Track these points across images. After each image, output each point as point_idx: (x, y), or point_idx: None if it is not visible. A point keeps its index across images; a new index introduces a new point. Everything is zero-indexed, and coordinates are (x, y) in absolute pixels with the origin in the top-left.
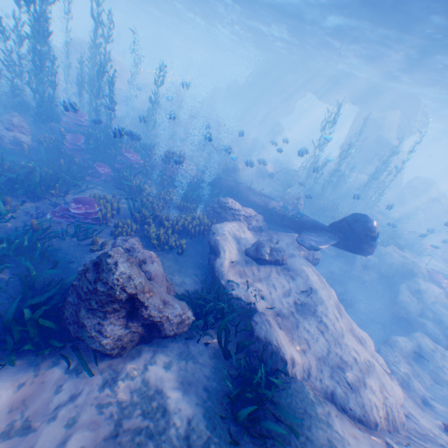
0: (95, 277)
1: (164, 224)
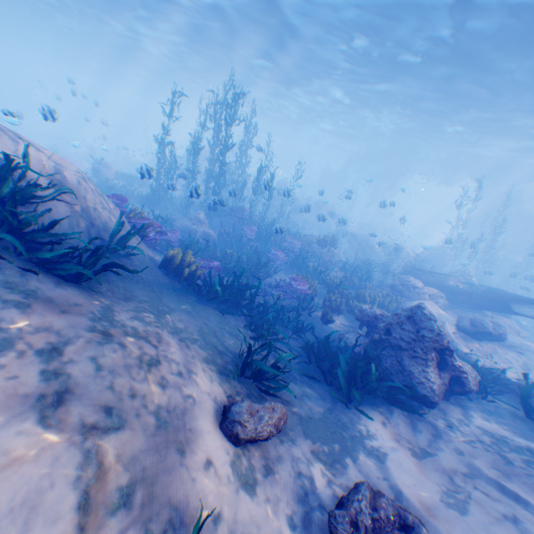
0: (412, 327)
1: (365, 300)
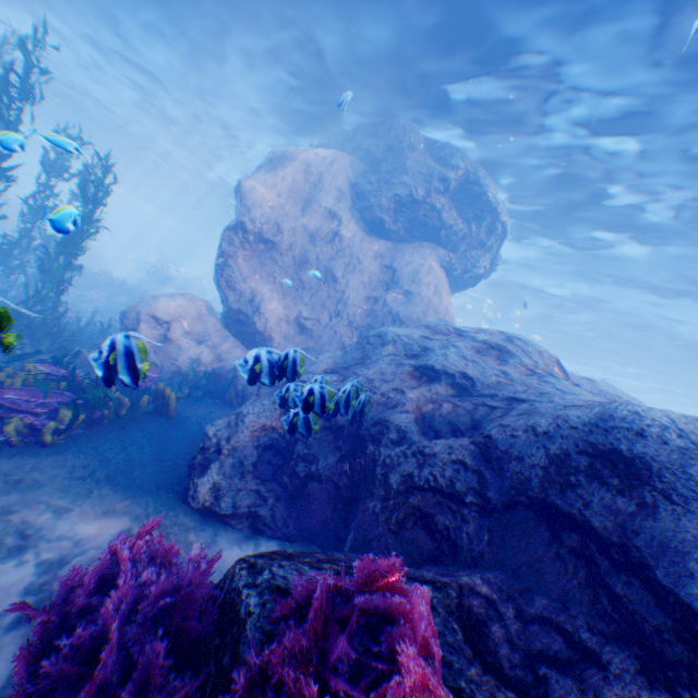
0: None
1: None
